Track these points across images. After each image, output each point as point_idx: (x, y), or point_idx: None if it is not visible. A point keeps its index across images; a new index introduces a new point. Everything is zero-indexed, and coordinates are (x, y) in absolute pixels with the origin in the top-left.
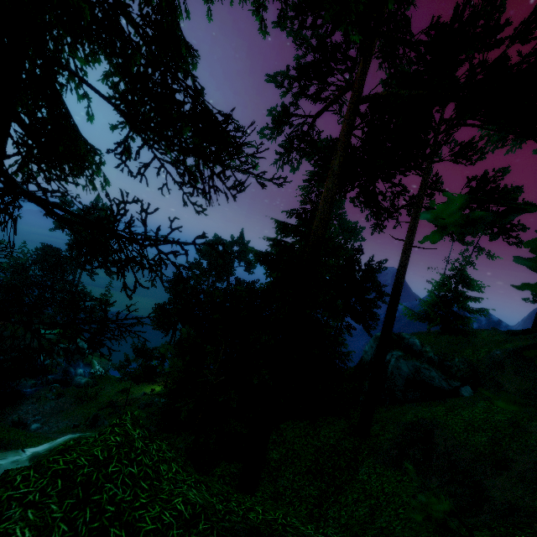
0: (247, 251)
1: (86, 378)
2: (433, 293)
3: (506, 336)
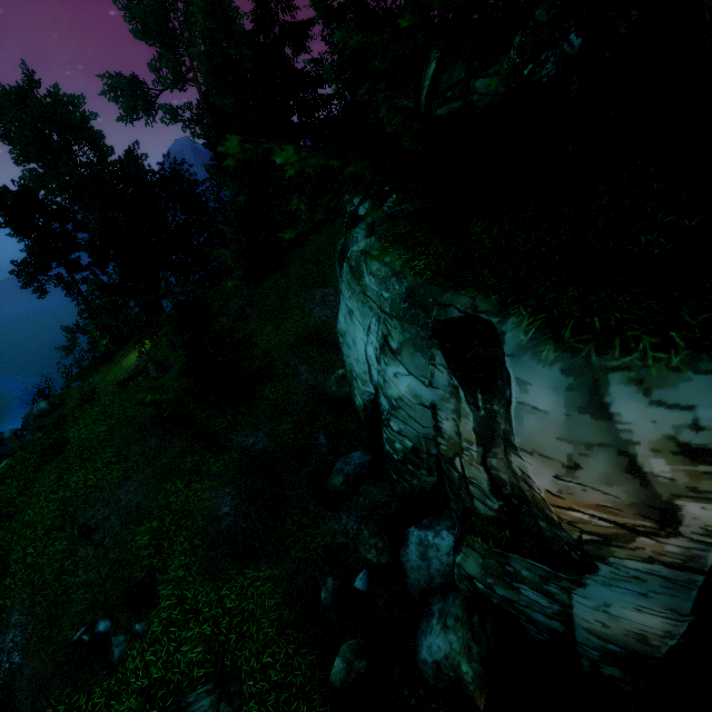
0: (78, 101)
1: (42, 402)
2: None
3: None
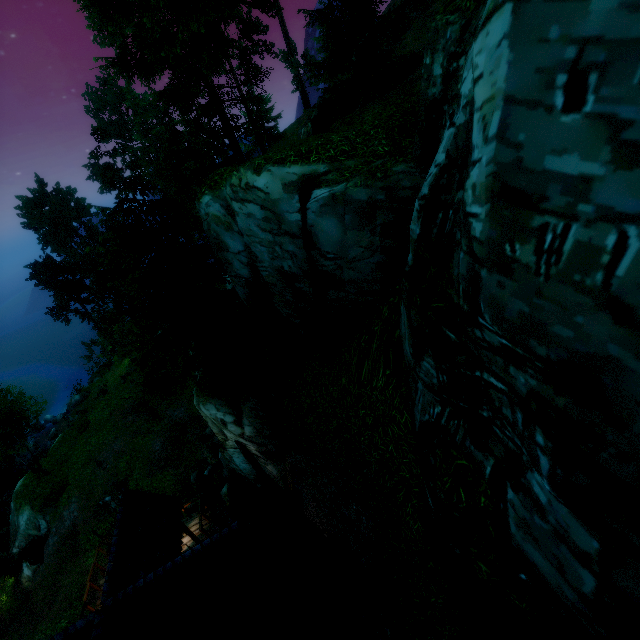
0: (72, 192)
1: (77, 395)
2: (249, 122)
3: (298, 123)
